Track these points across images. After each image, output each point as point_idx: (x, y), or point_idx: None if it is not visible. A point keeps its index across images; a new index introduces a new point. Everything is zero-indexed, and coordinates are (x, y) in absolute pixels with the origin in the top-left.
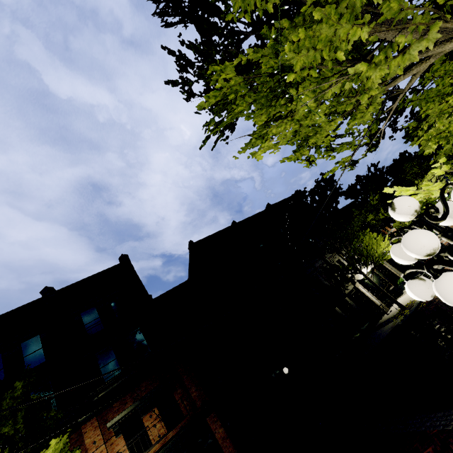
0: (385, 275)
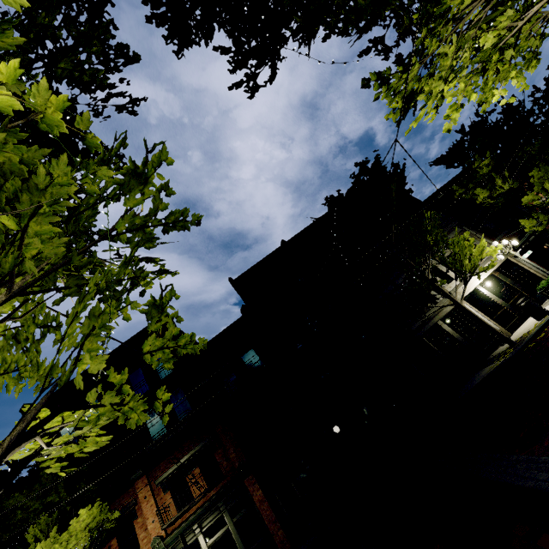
0: (515, 280)
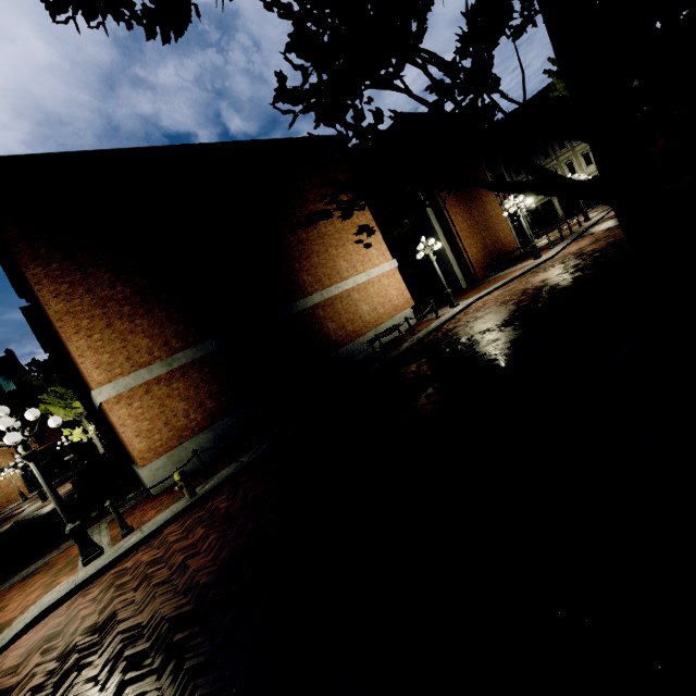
0: None
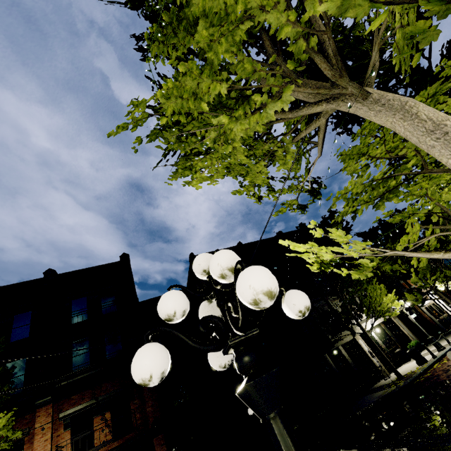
0: (394, 334)
